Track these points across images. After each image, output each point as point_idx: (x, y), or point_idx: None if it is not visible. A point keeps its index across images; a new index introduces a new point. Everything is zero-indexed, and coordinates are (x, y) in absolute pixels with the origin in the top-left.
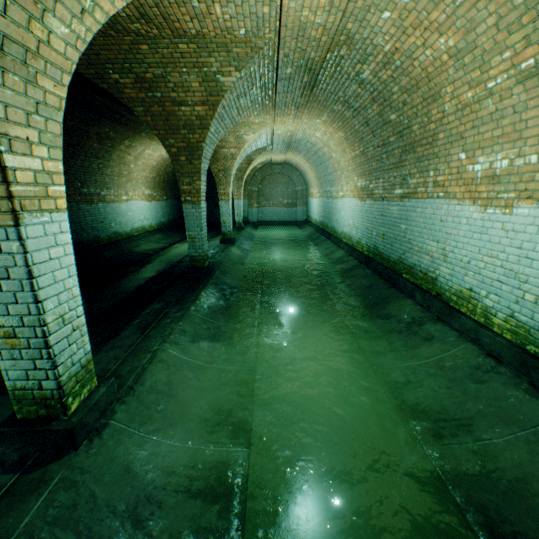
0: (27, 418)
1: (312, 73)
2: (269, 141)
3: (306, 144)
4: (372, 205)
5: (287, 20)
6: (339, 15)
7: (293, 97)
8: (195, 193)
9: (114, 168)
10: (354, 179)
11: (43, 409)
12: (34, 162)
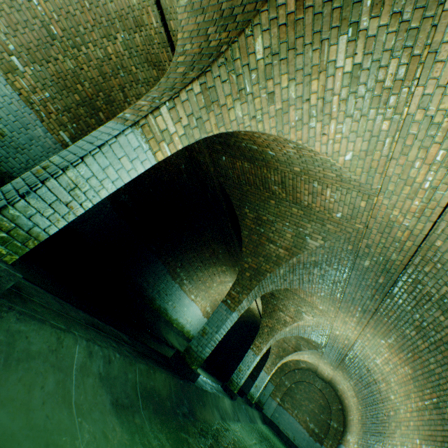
0: None
1: (388, 276)
2: (324, 340)
3: (360, 367)
4: None
5: (377, 213)
6: (428, 225)
7: (363, 294)
8: (237, 301)
9: (204, 275)
10: (414, 440)
11: None
12: (172, 126)
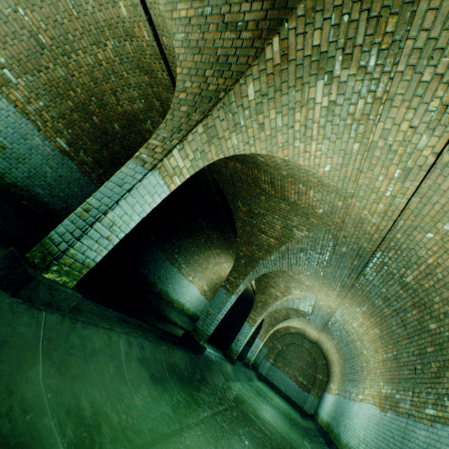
0: (28, 258)
1: (361, 259)
2: (310, 309)
3: (341, 330)
4: (393, 419)
5: (351, 212)
6: (390, 222)
7: (341, 273)
8: (234, 285)
9: (200, 258)
10: (379, 383)
11: (40, 259)
12: (181, 162)
